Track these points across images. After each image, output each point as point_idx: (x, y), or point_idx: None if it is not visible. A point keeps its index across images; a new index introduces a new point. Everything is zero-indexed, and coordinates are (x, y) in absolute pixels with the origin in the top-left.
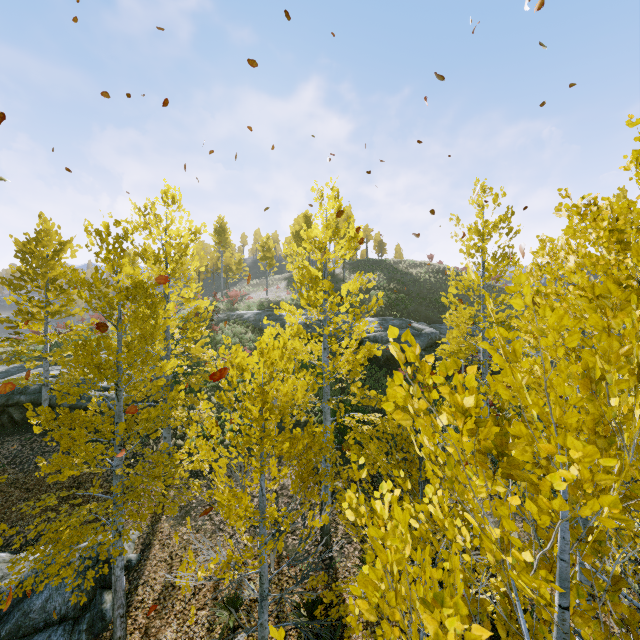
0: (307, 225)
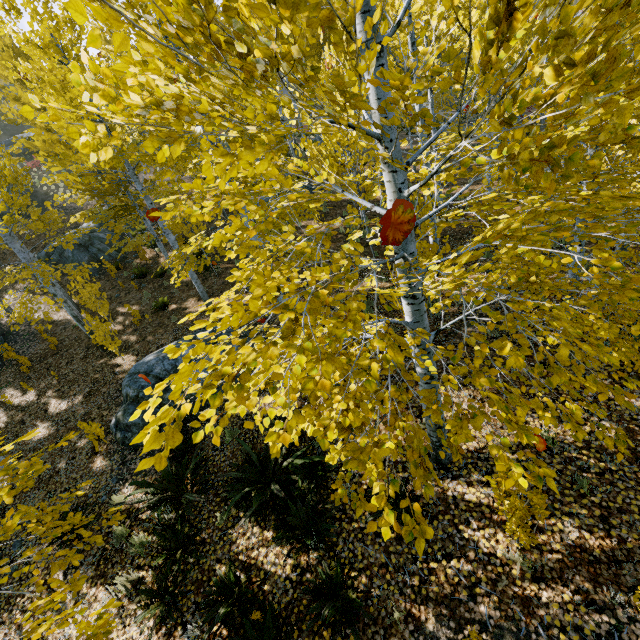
0: None
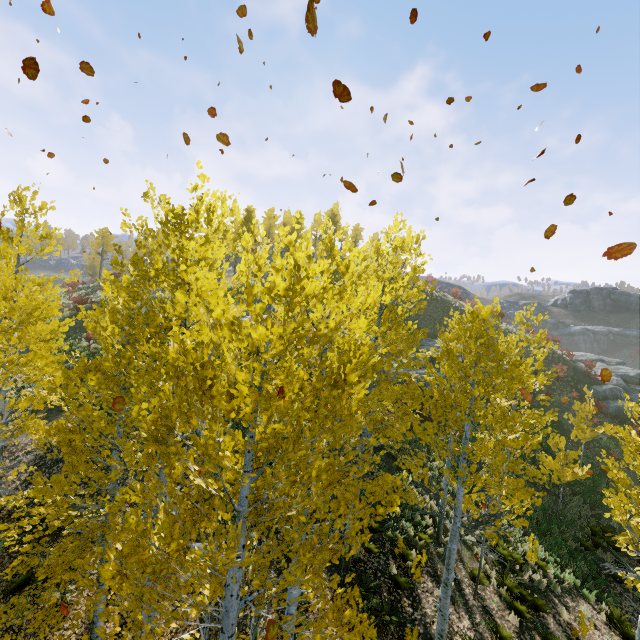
0: (247, 219)
